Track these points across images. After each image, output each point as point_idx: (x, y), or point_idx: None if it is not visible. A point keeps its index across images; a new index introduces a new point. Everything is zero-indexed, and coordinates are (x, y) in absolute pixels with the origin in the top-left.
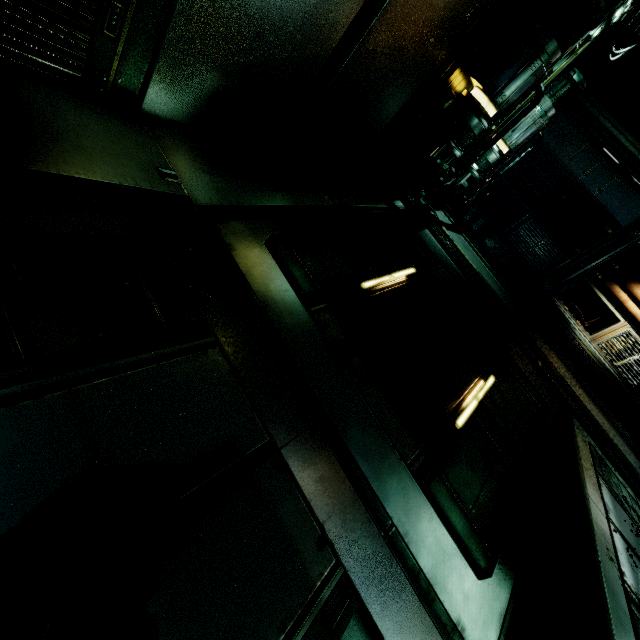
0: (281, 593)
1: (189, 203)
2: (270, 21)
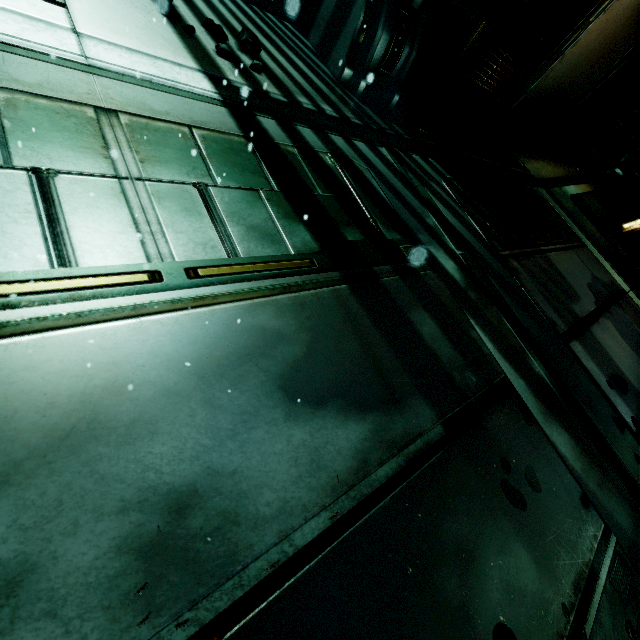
0: None
1: (535, 178)
2: (585, 64)
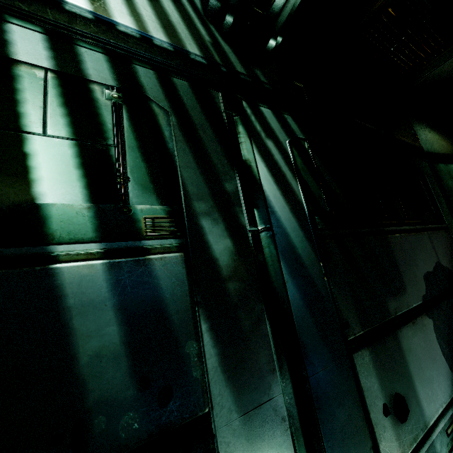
0: None
1: (423, 151)
2: None
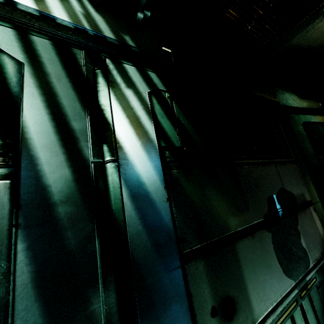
0: (320, 245)
1: (279, 105)
2: None
